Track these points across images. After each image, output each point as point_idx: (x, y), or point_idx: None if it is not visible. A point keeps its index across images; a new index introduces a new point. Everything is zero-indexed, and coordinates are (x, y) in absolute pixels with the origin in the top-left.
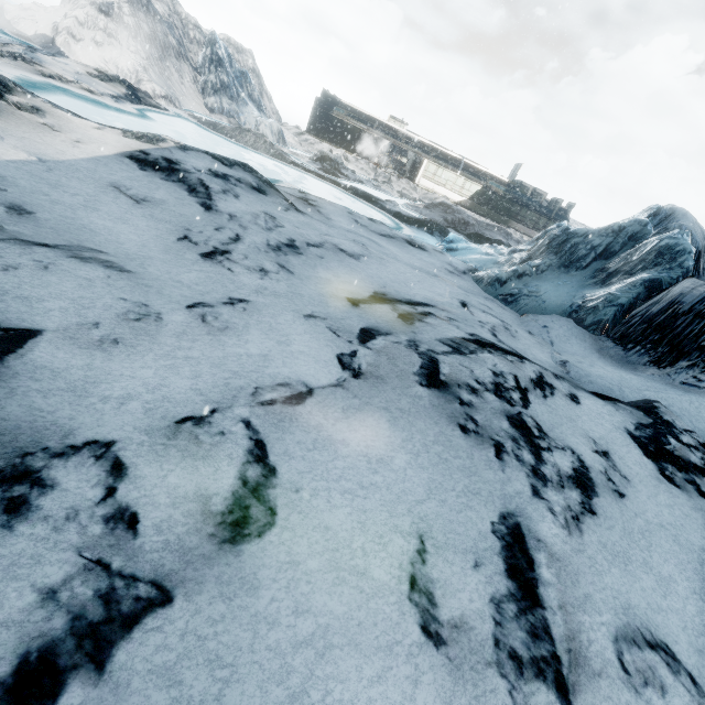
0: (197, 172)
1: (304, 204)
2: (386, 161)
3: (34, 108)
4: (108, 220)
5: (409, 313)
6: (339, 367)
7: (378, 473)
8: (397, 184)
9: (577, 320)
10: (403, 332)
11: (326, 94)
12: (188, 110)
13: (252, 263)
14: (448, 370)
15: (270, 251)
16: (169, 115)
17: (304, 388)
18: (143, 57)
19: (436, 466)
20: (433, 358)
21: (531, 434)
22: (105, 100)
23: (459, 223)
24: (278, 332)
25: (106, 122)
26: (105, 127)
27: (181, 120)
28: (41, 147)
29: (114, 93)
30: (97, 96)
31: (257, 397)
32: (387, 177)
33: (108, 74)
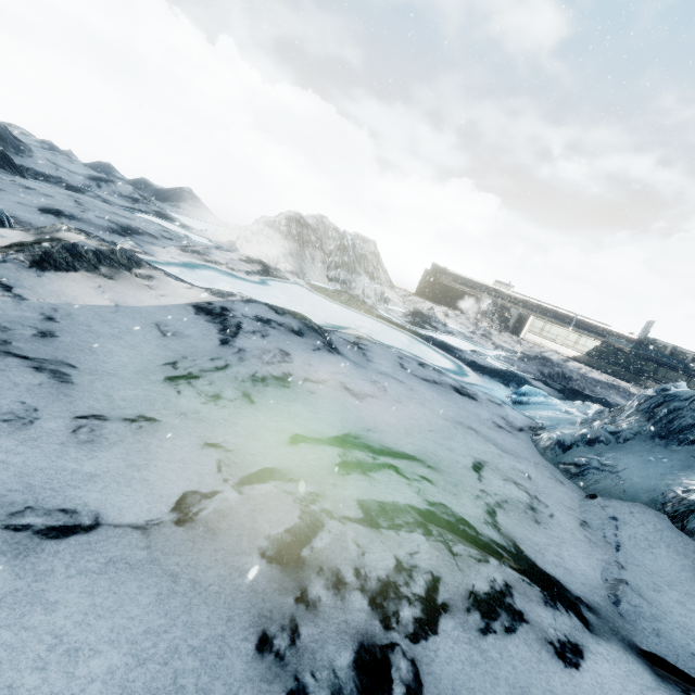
0: (242, 317)
1: (352, 347)
2: (492, 317)
3: (149, 276)
4: (120, 346)
5: (358, 461)
6: (171, 506)
7: (44, 670)
8: (497, 337)
9: (674, 517)
10: (319, 481)
11: (435, 266)
12: (311, 280)
13: (212, 389)
14: (325, 543)
15: (248, 381)
16: (287, 282)
17: (90, 520)
18: (287, 249)
19: (151, 694)
20: (318, 522)
21: (382, 694)
22: (239, 274)
23: (559, 376)
24: (146, 454)
25: (227, 287)
26: (194, 287)
27: (296, 286)
28: (128, 298)
29: (250, 269)
30: (235, 272)
31: (13, 517)
32: (486, 331)
33: (253, 259)
